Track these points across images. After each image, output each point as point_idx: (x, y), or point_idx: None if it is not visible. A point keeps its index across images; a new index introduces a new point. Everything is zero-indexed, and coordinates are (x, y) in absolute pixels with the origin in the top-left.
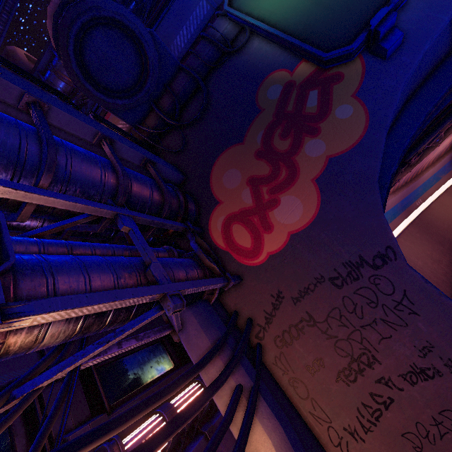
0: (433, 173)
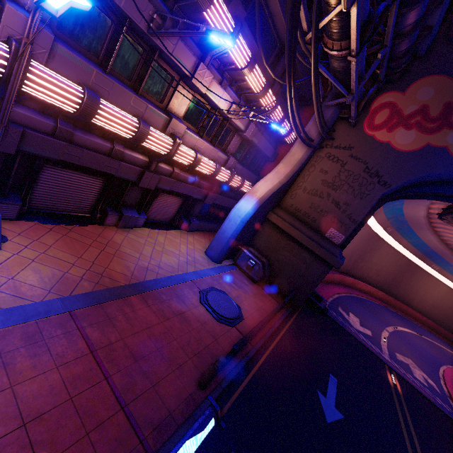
0: None
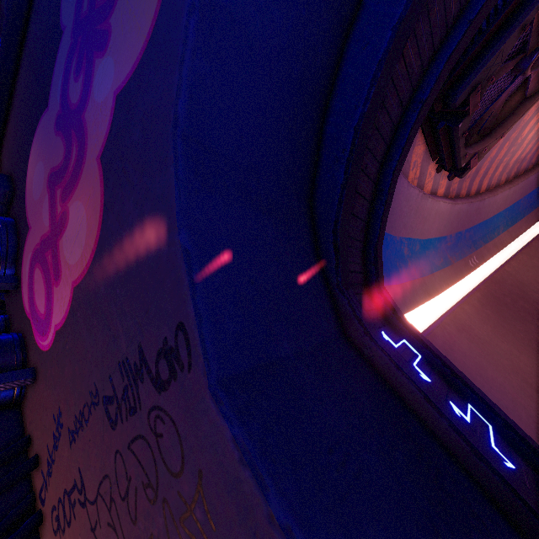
0: None
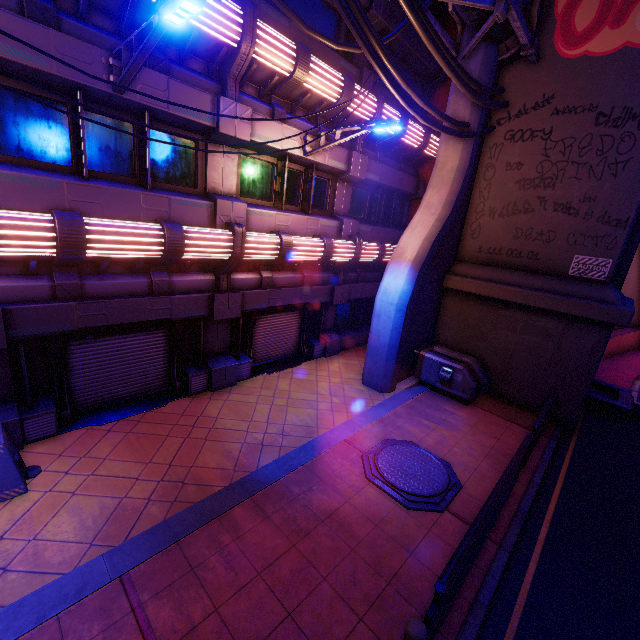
0: None
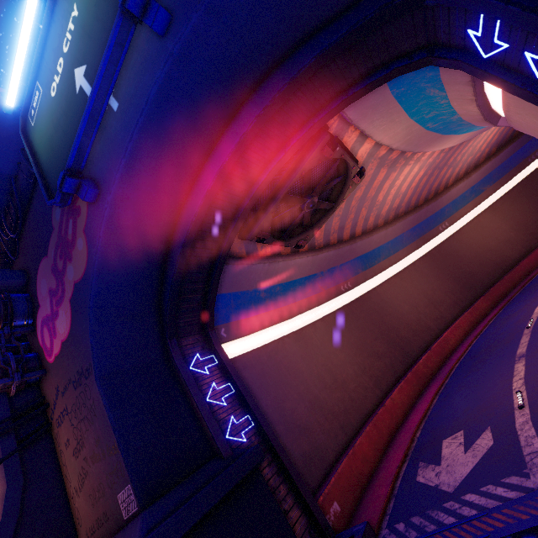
0: (468, 186)
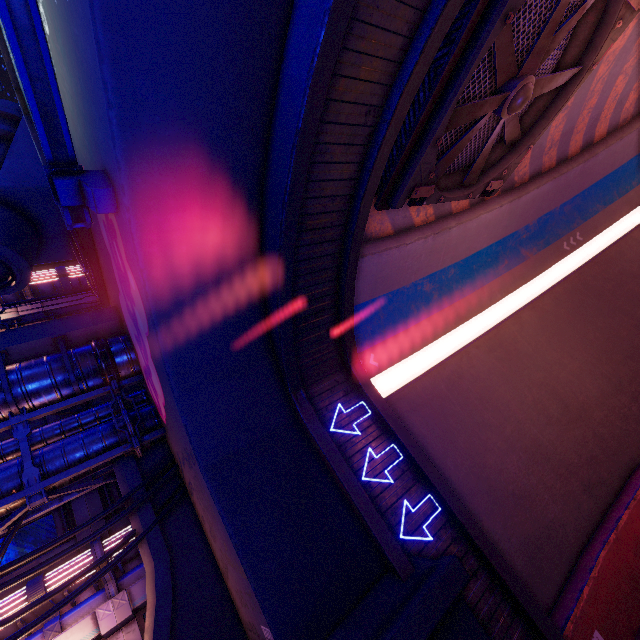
0: None
